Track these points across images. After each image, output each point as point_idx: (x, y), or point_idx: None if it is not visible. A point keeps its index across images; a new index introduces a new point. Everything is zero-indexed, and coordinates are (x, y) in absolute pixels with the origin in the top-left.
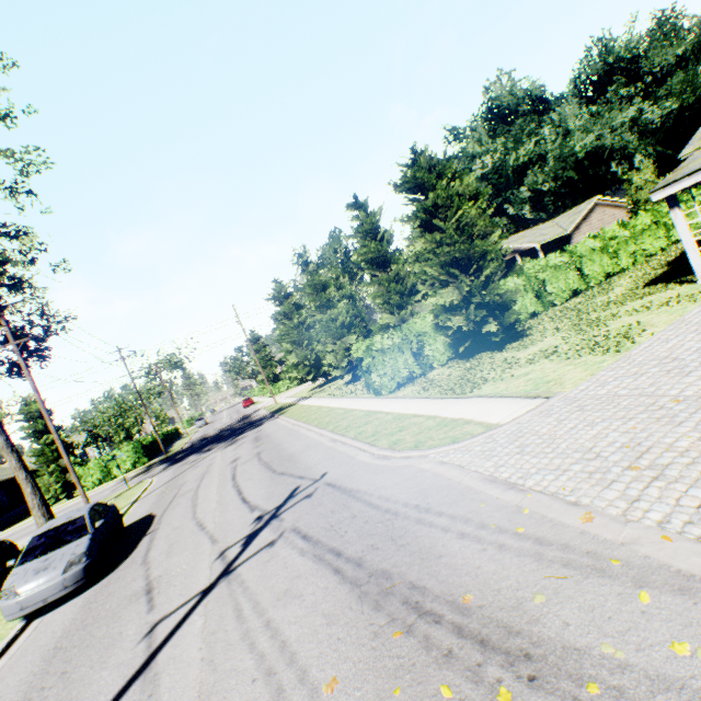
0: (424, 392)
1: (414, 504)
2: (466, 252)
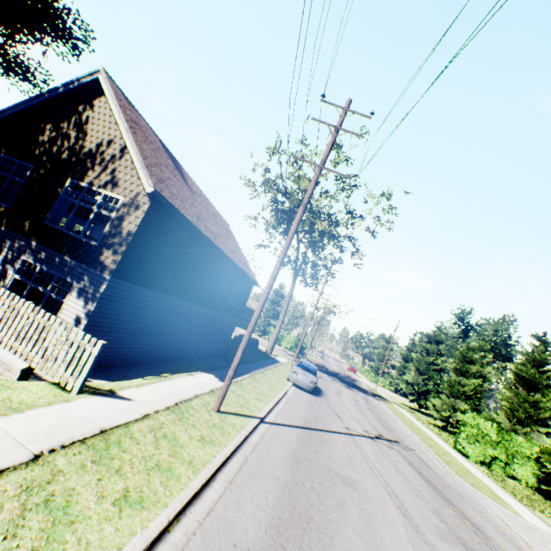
0: (492, 478)
1: (458, 491)
2: None
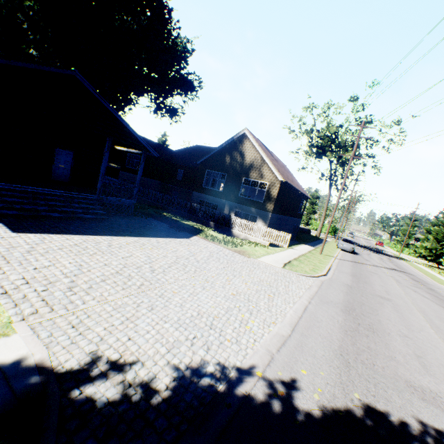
0: None
1: (433, 285)
2: None
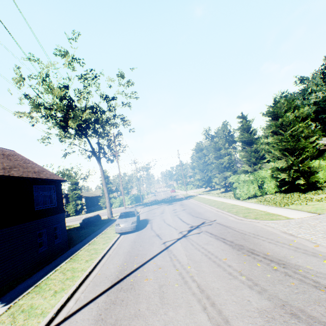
0: (260, 202)
1: (252, 233)
2: (293, 146)
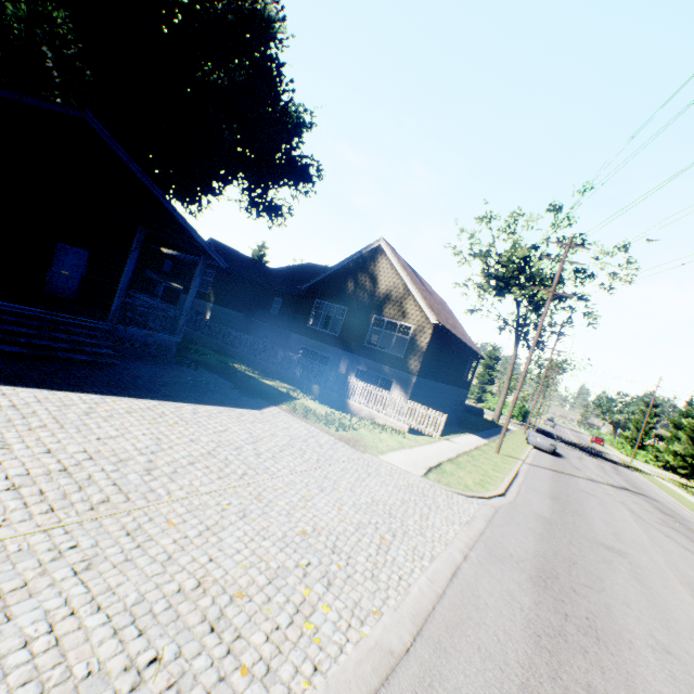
0: None
1: None
2: None
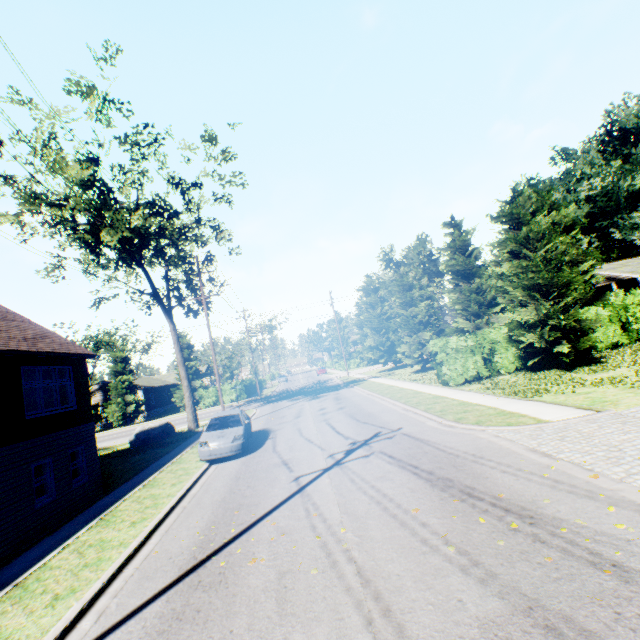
0: (488, 390)
1: (471, 453)
2: (549, 280)
